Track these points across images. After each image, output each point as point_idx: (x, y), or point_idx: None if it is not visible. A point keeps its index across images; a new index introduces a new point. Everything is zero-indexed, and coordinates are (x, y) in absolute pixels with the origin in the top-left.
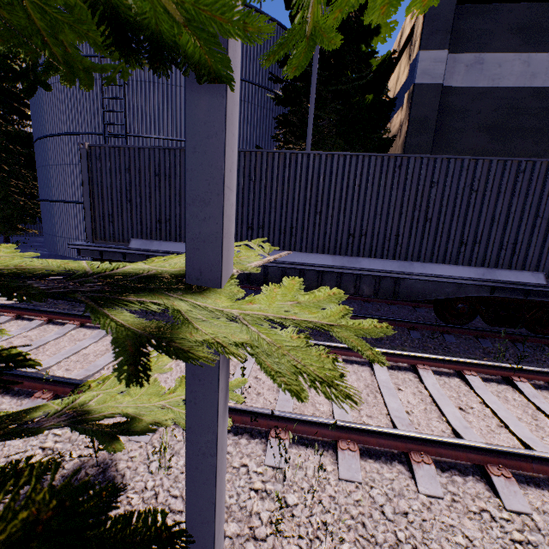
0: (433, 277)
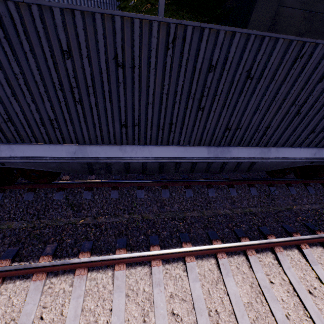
0: (282, 159)
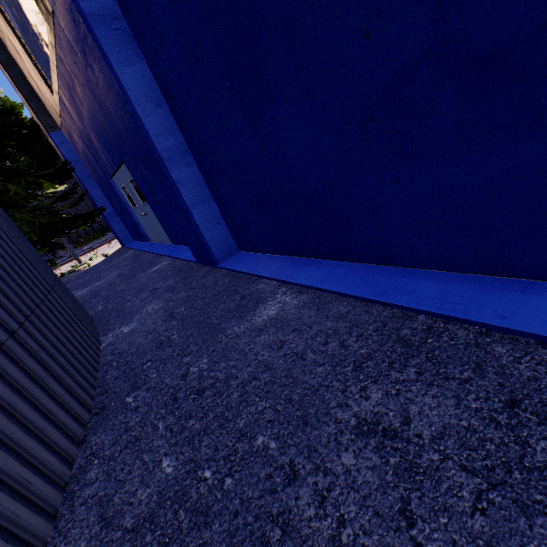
0: None
